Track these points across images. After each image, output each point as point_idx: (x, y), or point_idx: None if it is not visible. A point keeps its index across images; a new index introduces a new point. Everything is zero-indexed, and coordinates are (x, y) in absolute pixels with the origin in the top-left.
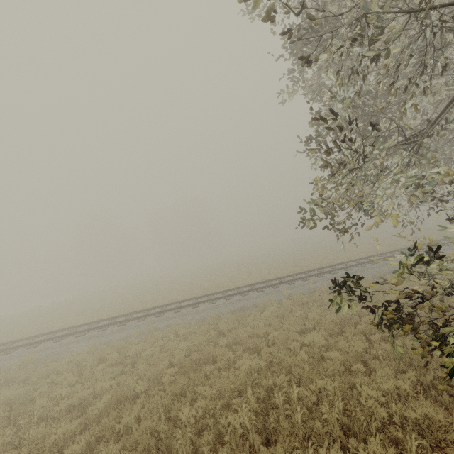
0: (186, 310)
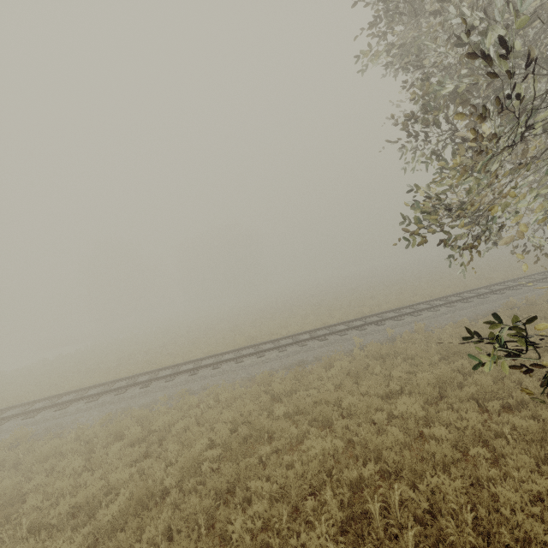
0: (228, 366)
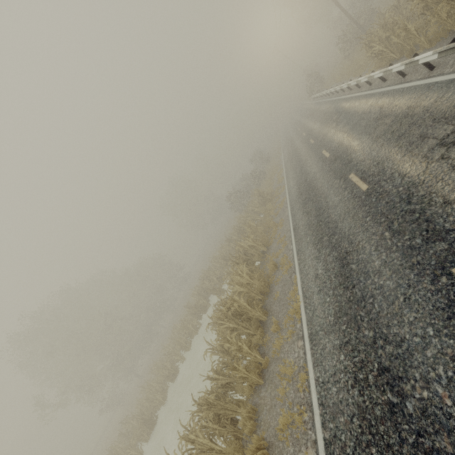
0: None
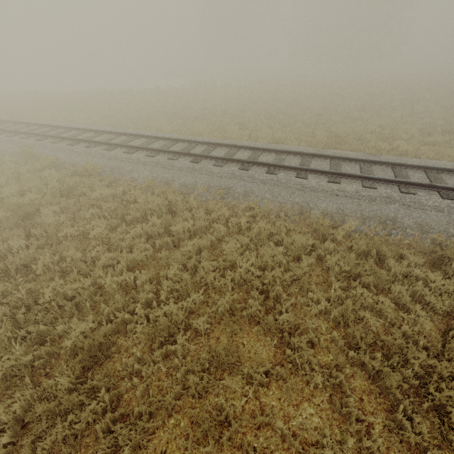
0: (286, 176)
